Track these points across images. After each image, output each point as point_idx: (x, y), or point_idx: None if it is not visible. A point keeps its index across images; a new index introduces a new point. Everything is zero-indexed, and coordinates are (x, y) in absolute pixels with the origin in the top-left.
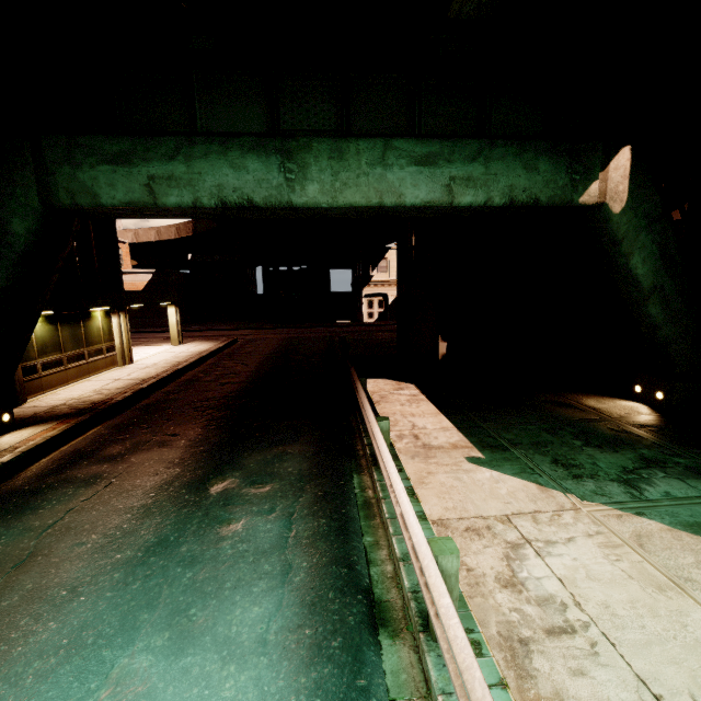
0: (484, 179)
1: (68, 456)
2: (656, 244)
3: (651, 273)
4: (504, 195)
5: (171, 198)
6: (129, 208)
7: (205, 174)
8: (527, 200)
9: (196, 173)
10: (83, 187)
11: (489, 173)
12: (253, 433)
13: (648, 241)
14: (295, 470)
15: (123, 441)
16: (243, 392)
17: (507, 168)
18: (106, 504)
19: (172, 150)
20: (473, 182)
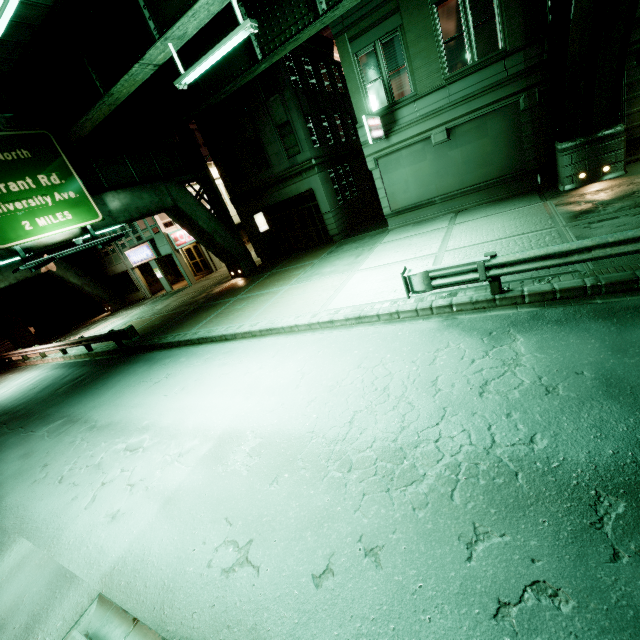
0: (5, 278)
1: None
2: (74, 274)
3: (79, 281)
4: (15, 280)
5: None
6: None
7: None
8: (24, 278)
9: None
10: None
11: (5, 276)
12: None
13: (71, 274)
14: (0, 376)
15: None
16: None
17: (10, 273)
18: None
19: None
20: (2, 281)
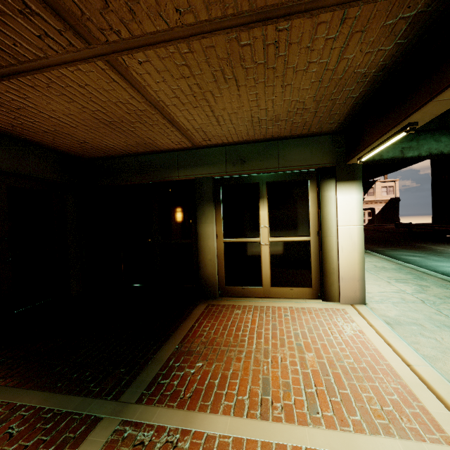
0: None
1: (366, 247)
2: None
3: None
4: None
5: (409, 154)
6: (389, 159)
7: (424, 145)
8: None
9: (420, 145)
10: (377, 153)
11: None
12: (431, 244)
13: None
14: None
15: (376, 245)
16: (382, 239)
17: None
18: (426, 251)
19: (411, 138)
20: None
